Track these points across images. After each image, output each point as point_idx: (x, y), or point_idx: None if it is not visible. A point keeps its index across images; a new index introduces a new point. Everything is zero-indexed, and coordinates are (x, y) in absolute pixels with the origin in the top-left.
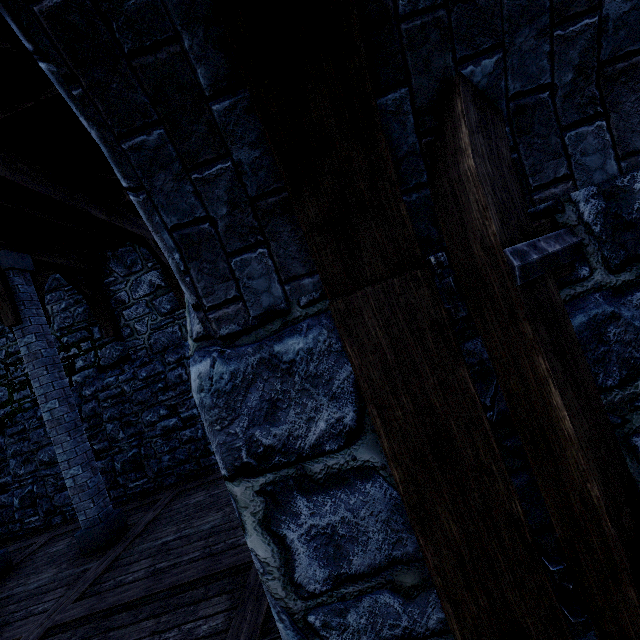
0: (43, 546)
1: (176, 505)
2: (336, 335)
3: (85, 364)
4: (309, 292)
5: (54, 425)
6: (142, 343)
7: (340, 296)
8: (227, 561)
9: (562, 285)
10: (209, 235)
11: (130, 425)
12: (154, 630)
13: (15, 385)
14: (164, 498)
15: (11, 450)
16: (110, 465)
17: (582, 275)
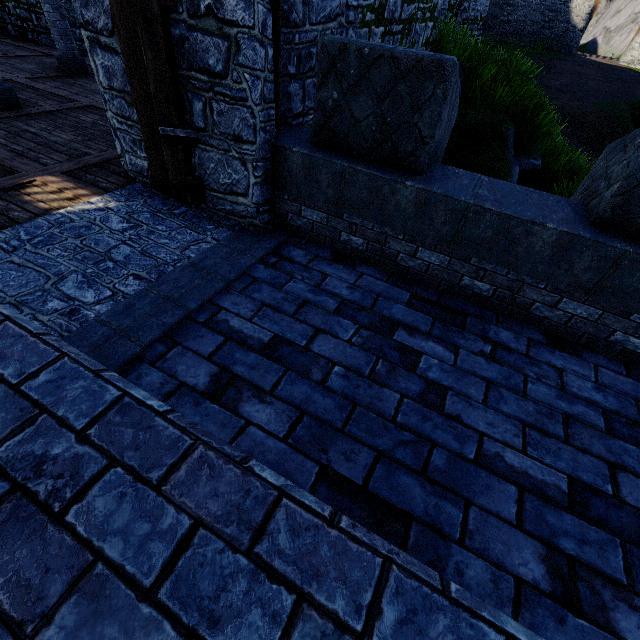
0: None
1: None
2: None
3: None
4: None
5: None
6: None
7: None
8: None
9: (174, 11)
10: None
11: None
12: None
13: None
14: None
15: None
16: None
17: (180, 11)
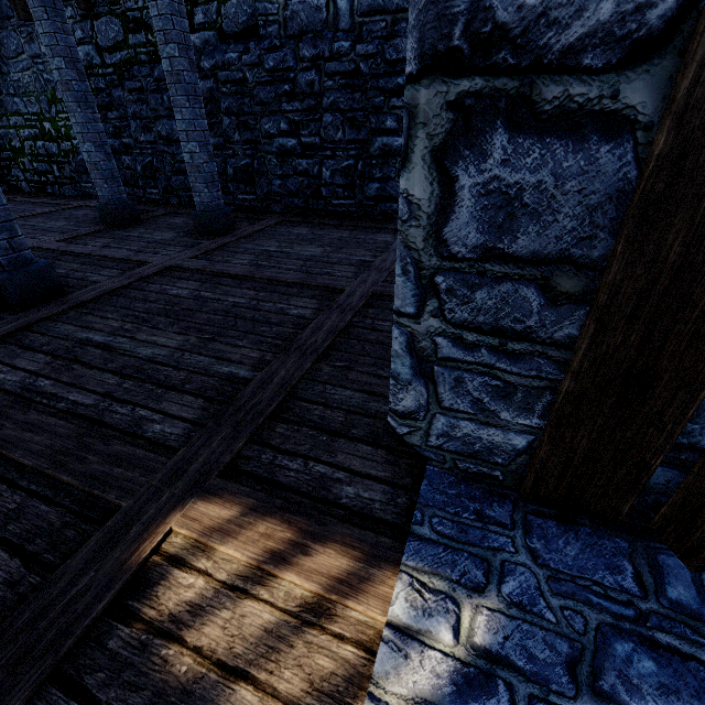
0: (163, 216)
1: (280, 229)
2: None
3: (205, 21)
4: None
5: (173, 81)
6: (275, 12)
7: None
8: (321, 281)
9: None
10: None
11: (247, 128)
12: (254, 298)
13: (129, 22)
14: (269, 220)
15: (131, 109)
16: (223, 167)
17: None
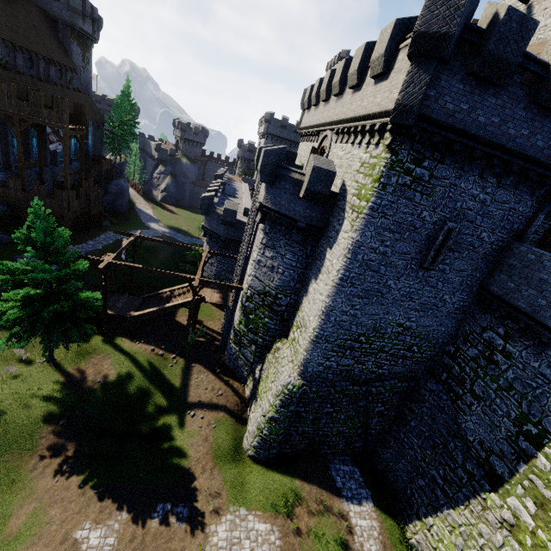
0: None
1: None
2: (548, 227)
3: None
4: (549, 223)
5: None
6: None
7: (550, 225)
8: None
9: None
10: (548, 215)
11: None
12: None
13: None
14: None
15: None
16: None
17: None
